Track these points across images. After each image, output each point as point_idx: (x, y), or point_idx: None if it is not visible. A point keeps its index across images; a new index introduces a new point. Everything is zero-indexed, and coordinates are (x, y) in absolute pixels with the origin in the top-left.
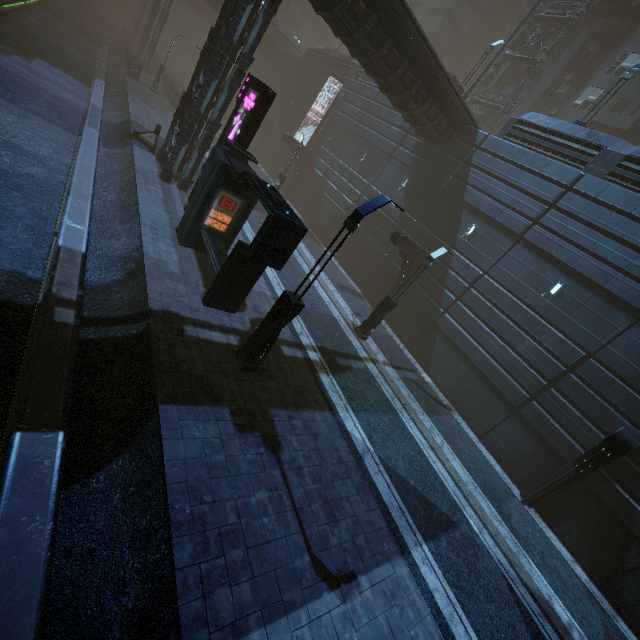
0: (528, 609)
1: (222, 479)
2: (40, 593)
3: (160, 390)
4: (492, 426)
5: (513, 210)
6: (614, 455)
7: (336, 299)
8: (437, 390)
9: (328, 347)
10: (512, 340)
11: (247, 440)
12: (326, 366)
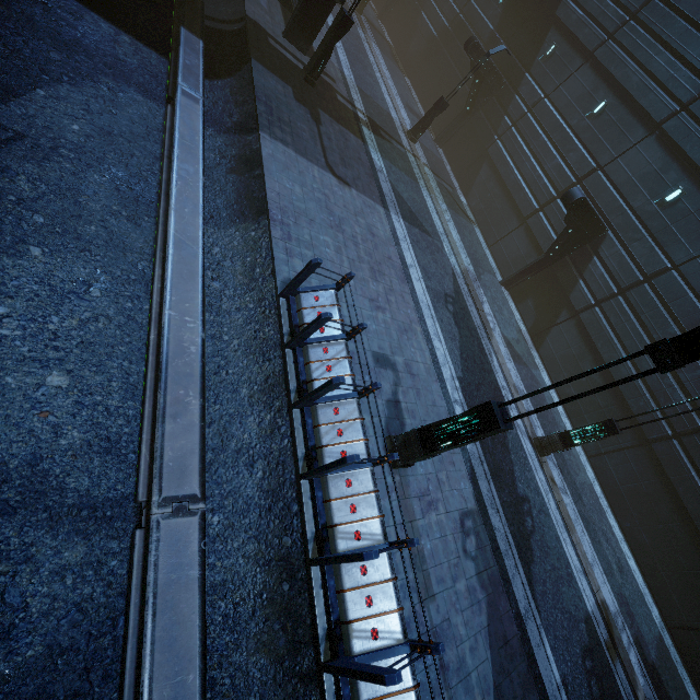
0: (461, 287)
1: (283, 106)
2: (201, 82)
3: (252, 53)
4: (502, 237)
5: (597, 24)
6: (574, 233)
7: (399, 110)
8: (468, 209)
9: (376, 122)
10: (544, 160)
11: (301, 107)
12: (370, 127)
